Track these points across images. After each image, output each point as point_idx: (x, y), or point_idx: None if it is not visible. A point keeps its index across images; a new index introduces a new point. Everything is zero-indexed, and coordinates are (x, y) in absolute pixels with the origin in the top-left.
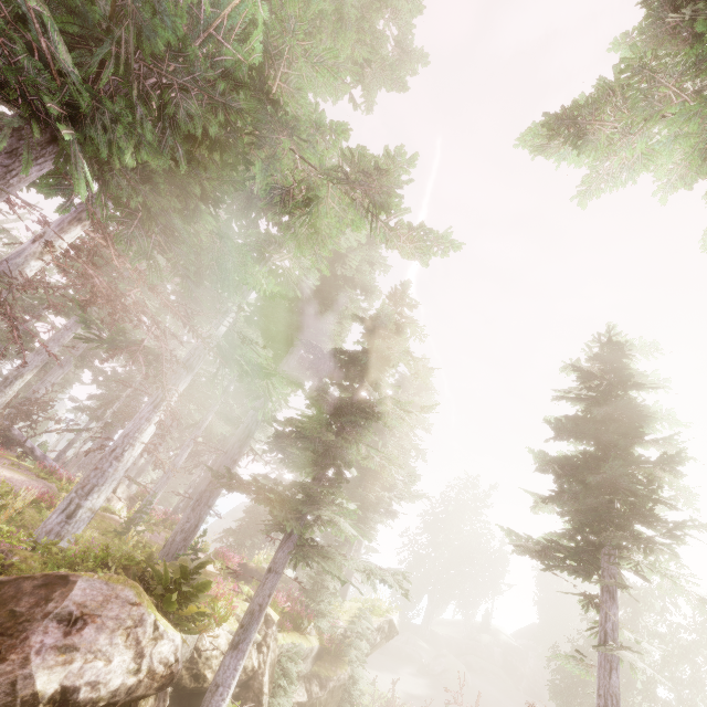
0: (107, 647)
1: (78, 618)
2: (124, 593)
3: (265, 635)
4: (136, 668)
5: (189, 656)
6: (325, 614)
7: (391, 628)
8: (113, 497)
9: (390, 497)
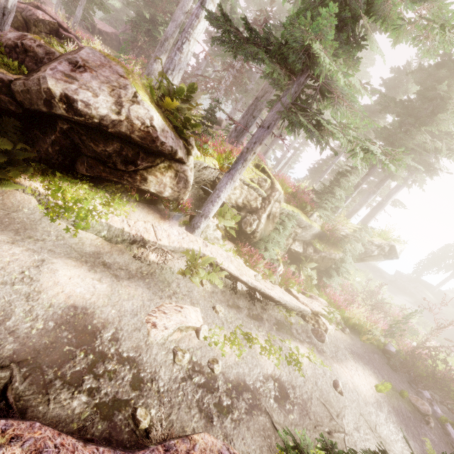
0: (97, 89)
1: (82, 66)
2: (116, 68)
3: (269, 195)
4: (117, 111)
5: (212, 179)
6: (326, 209)
7: (391, 251)
8: (219, 128)
9: (433, 140)
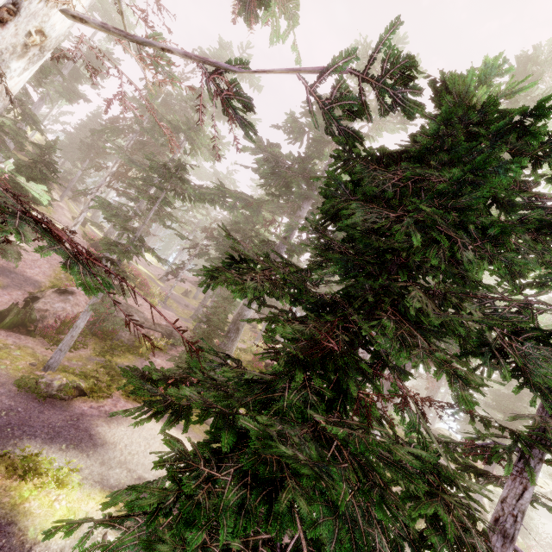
0: None
1: None
2: (451, 465)
3: None
4: None
5: None
6: None
7: None
8: None
9: None
